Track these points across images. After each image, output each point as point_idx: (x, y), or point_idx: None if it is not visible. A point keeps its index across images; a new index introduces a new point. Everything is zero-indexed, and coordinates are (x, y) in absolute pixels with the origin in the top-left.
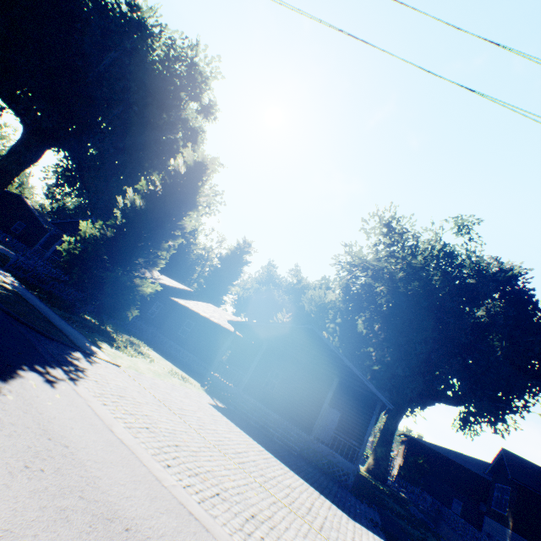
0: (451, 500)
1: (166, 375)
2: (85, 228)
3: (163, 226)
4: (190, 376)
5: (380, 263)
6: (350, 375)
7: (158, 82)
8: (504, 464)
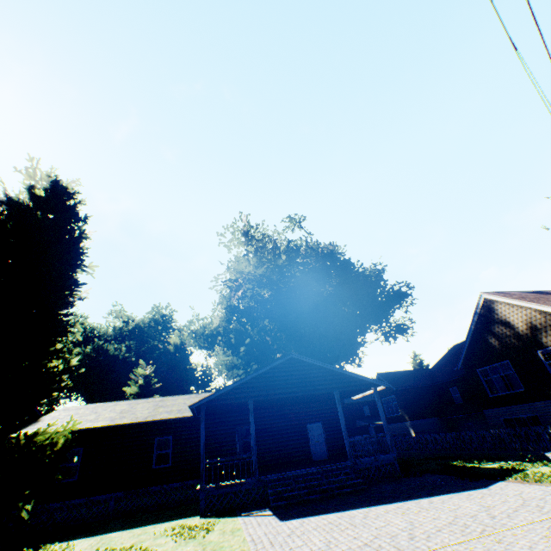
0: None
1: (210, 545)
2: None
3: (55, 314)
4: (164, 521)
5: (258, 271)
6: (344, 381)
7: None
8: None
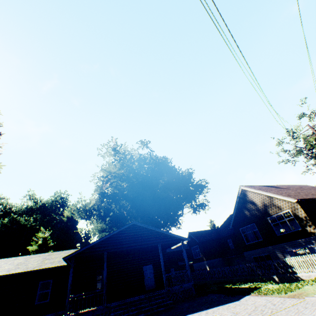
0: (170, 270)
1: None
2: None
3: None
4: None
5: (120, 171)
6: (164, 237)
7: None
8: (191, 238)
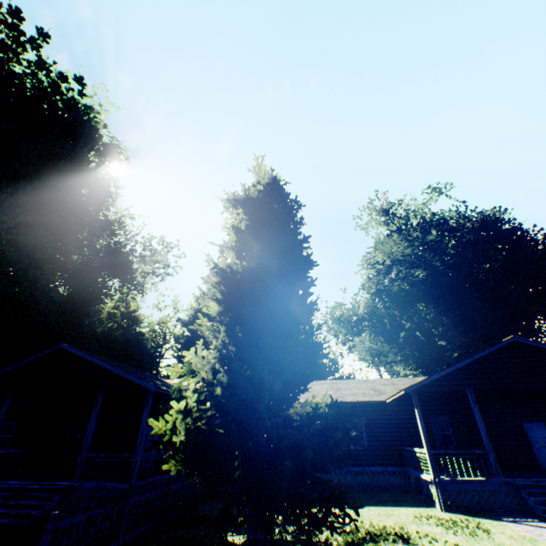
0: None
1: None
2: (193, 362)
3: (308, 293)
4: (394, 505)
5: (406, 250)
6: None
7: (74, 108)
8: None
